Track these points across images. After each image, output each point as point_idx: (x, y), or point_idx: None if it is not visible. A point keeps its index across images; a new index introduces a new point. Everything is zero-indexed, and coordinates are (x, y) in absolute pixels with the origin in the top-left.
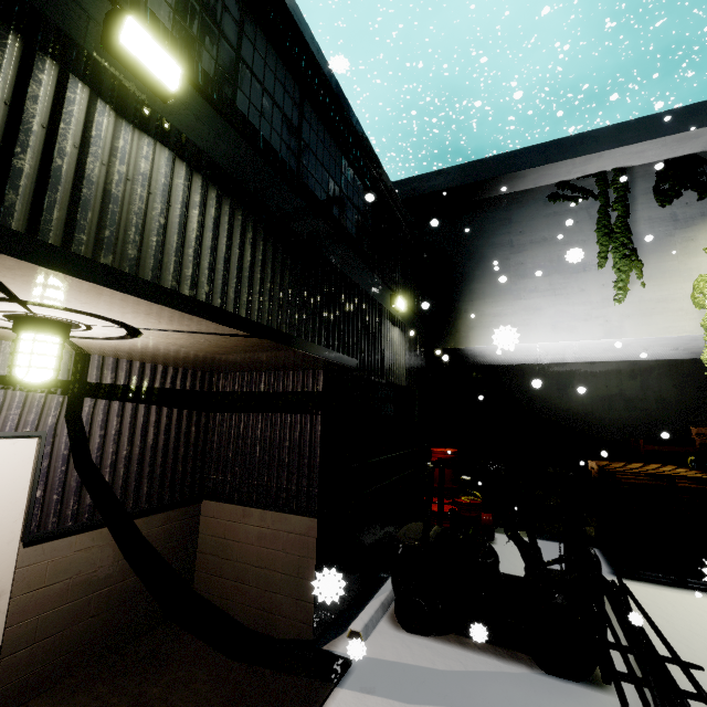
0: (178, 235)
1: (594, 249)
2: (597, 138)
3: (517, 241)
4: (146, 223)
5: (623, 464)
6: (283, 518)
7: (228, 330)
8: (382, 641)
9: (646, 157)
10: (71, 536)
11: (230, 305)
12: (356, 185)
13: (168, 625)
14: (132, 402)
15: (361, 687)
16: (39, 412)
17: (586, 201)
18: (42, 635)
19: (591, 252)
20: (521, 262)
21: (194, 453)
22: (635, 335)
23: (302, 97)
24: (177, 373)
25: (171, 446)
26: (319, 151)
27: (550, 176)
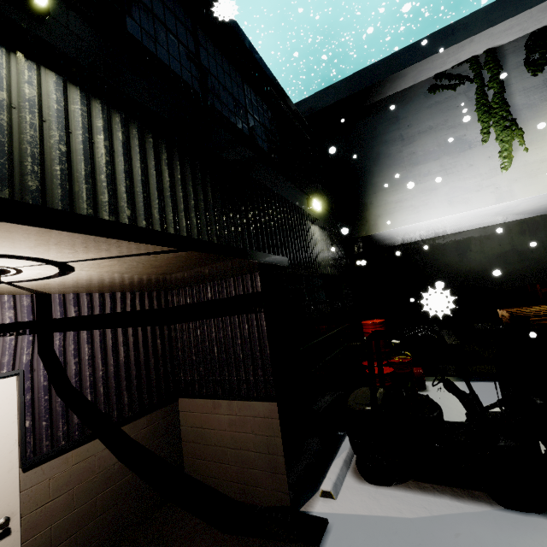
0: (85, 162)
1: (477, 127)
2: (466, 25)
3: (406, 134)
4: (44, 152)
5: (531, 308)
6: (247, 405)
7: (151, 248)
8: (351, 496)
9: (514, 33)
10: (66, 453)
11: (156, 225)
12: (259, 105)
13: (168, 507)
14: (98, 329)
15: (341, 545)
16: (12, 353)
17: (463, 86)
18: (57, 541)
19: (474, 130)
20: (413, 152)
21: (164, 361)
22: (524, 195)
23: (194, 25)
24: (134, 297)
25: (142, 360)
26: (220, 76)
27: (428, 70)
